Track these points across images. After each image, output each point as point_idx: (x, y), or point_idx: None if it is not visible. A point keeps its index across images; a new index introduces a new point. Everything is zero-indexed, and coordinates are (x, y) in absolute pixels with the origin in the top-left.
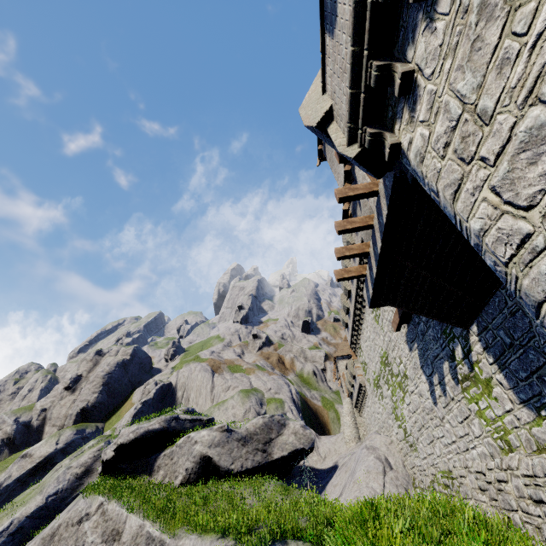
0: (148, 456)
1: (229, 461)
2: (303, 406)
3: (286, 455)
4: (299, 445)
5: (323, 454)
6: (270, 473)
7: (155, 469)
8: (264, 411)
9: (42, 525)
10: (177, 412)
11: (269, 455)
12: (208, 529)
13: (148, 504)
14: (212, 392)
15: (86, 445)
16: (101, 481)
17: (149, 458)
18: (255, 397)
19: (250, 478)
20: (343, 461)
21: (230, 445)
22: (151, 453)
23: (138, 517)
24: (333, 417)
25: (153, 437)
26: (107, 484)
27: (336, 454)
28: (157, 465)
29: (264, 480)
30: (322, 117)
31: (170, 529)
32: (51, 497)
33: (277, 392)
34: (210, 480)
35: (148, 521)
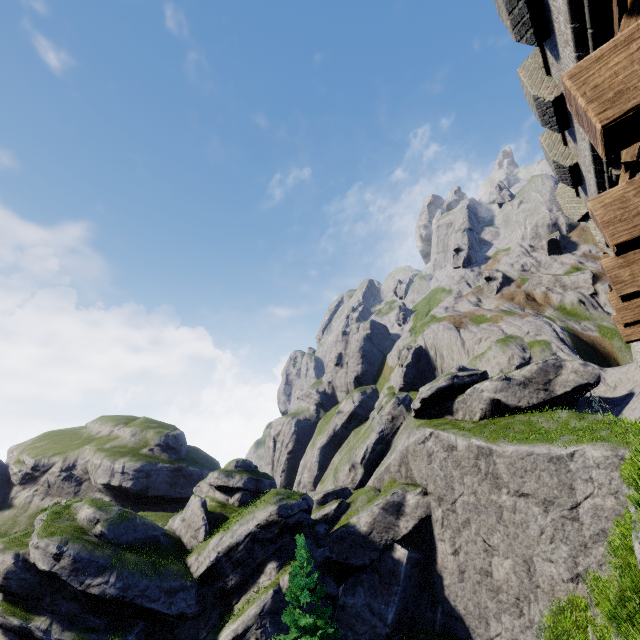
0: (443, 404)
1: (515, 401)
2: (574, 342)
3: (569, 390)
4: (581, 381)
5: (612, 384)
6: (555, 405)
7: (454, 411)
8: (528, 355)
9: (383, 448)
10: (452, 371)
11: (551, 393)
12: (522, 441)
13: (466, 431)
14: (464, 347)
15: (382, 402)
16: (418, 421)
17: (446, 405)
18: (514, 345)
19: (536, 410)
20: (639, 389)
21: (512, 389)
22: (445, 401)
23: (464, 438)
24: (618, 346)
25: (443, 391)
26: (424, 422)
27: (630, 383)
28: (455, 408)
29: (554, 411)
30: (580, 218)
31: (492, 442)
32: (381, 433)
33: (537, 334)
34: (503, 415)
35: (473, 439)
